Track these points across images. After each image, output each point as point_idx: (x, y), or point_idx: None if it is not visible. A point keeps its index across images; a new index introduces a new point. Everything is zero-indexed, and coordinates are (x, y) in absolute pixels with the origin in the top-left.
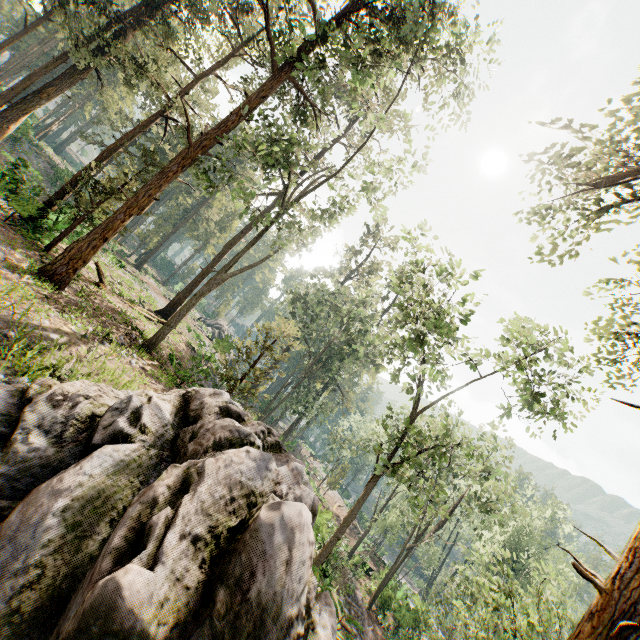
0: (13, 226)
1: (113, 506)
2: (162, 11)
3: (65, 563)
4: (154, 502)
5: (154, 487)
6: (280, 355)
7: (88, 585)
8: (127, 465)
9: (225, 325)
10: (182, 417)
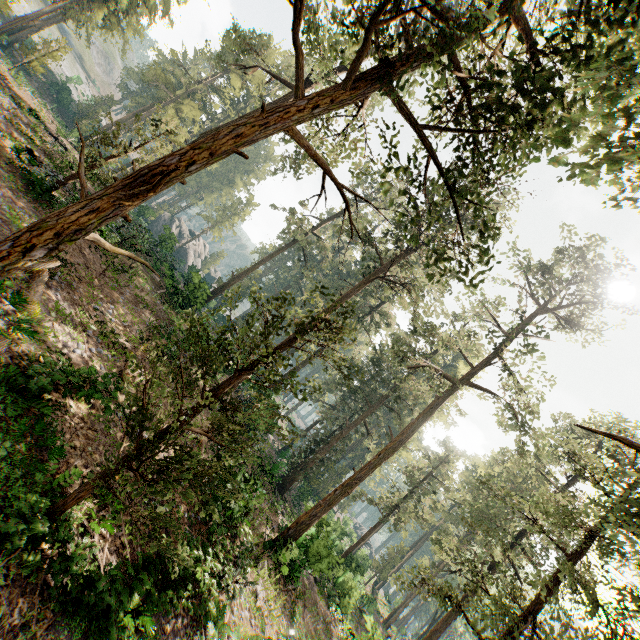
0: None
1: None
2: None
3: None
4: None
5: None
6: None
7: None
8: None
9: None
10: None
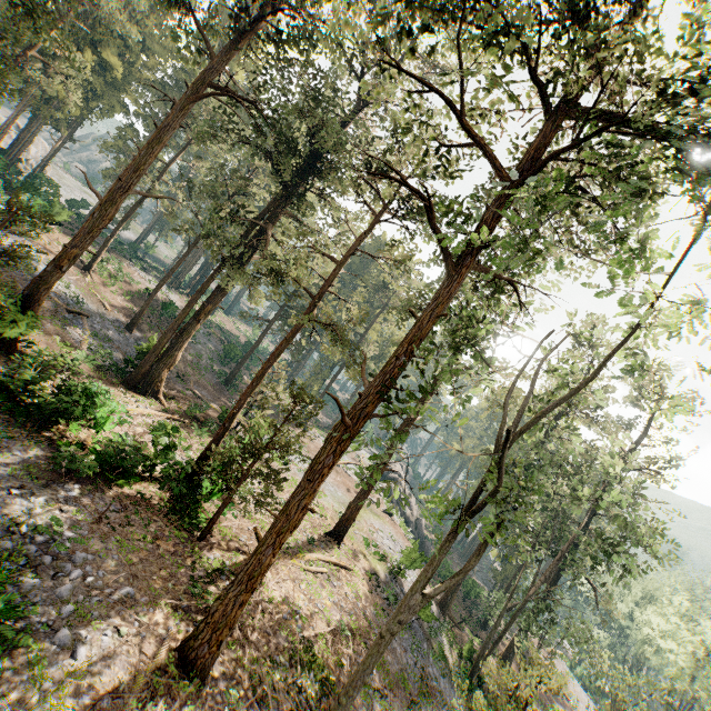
0: (168, 517)
1: None
2: (295, 196)
3: None
4: None
5: None
6: None
7: None
8: None
9: (400, 470)
10: None
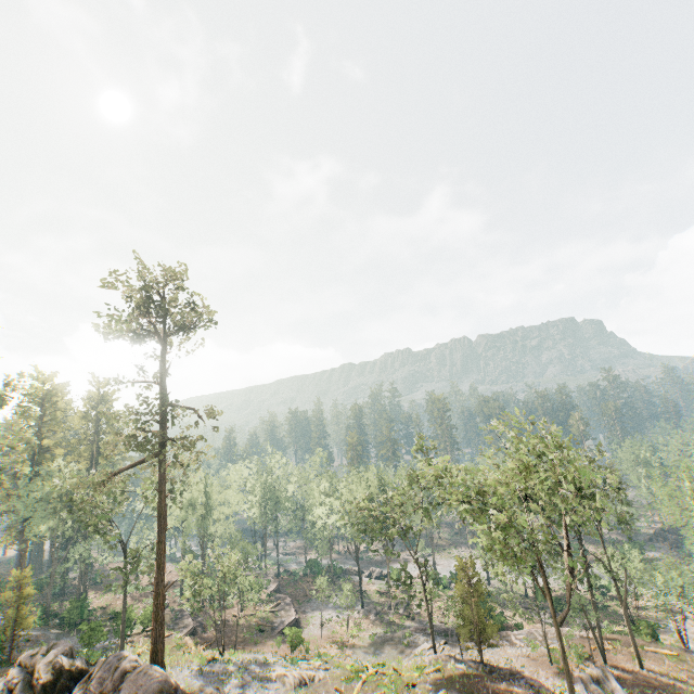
0: None
1: (29, 686)
2: None
3: (30, 693)
4: (36, 676)
5: (35, 675)
6: (29, 592)
7: (37, 687)
8: (24, 682)
9: None
10: (23, 668)
